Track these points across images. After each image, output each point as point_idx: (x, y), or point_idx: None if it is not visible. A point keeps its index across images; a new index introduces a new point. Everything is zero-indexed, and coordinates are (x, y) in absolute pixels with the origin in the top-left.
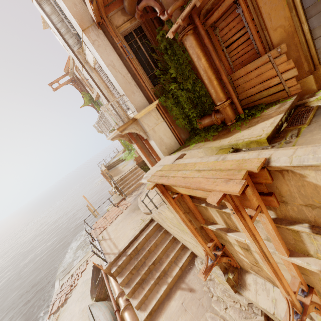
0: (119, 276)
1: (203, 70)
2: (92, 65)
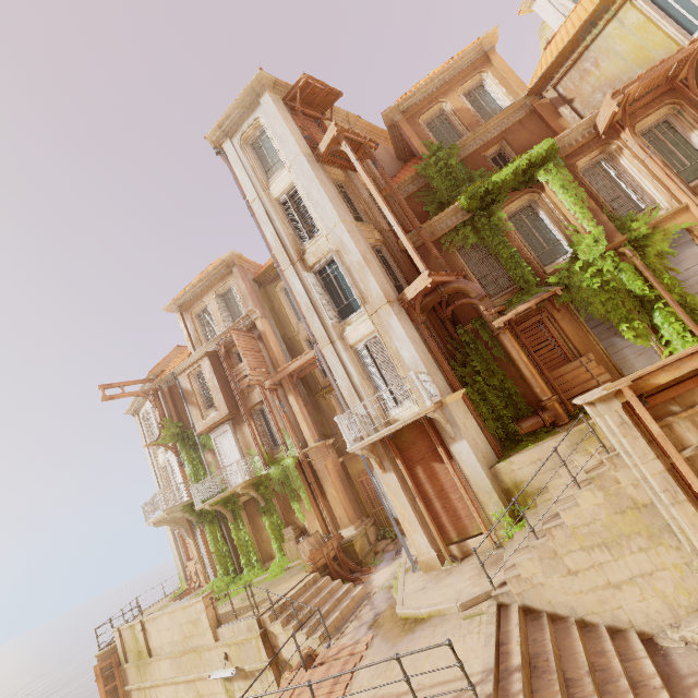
0: None
1: (525, 362)
2: (352, 342)
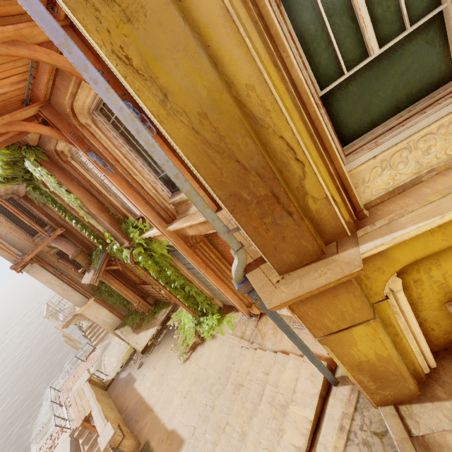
0: (81, 437)
1: (116, 290)
2: None
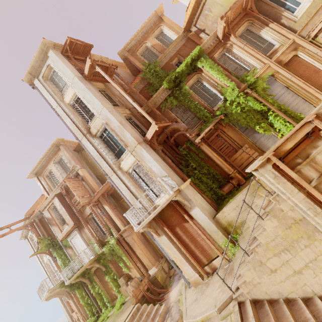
0: None
1: (216, 157)
2: (126, 169)
